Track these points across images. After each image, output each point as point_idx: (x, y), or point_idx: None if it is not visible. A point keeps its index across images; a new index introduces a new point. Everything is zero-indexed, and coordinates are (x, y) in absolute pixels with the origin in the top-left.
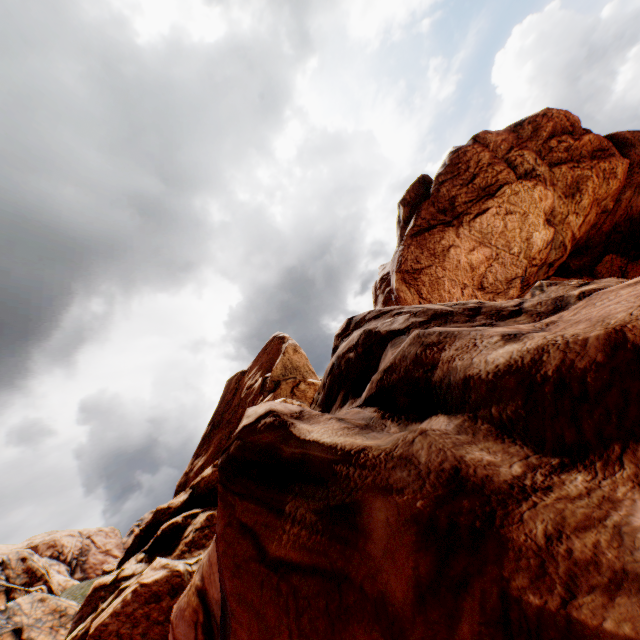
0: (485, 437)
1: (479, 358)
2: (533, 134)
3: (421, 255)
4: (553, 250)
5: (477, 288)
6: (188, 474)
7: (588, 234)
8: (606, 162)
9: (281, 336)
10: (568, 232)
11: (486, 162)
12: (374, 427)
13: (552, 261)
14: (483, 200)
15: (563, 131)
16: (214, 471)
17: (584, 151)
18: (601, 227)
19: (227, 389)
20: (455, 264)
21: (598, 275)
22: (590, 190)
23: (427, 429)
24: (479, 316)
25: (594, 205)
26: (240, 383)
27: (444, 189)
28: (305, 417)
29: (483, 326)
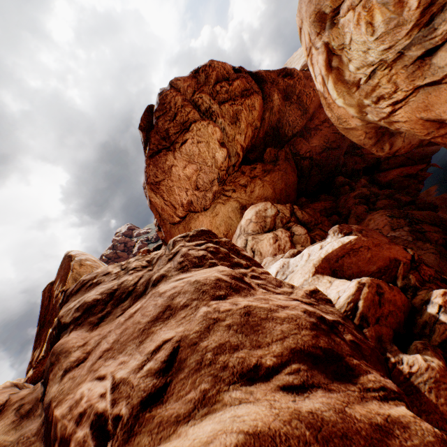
0: (40, 438)
1: (51, 389)
2: (206, 80)
3: (157, 172)
4: (233, 157)
5: (195, 189)
6: (32, 363)
7: (252, 142)
8: (249, 99)
9: (70, 255)
10: (238, 146)
11: (180, 104)
12: (32, 411)
13: (234, 163)
14: (183, 133)
15: (223, 77)
16: (35, 371)
17: (237, 92)
18: (259, 135)
19: (44, 298)
20: (178, 177)
21: (265, 161)
22: (244, 119)
23: (21, 438)
24: (111, 302)
25: (249, 126)
26: (52, 292)
27: (160, 123)
28: (5, 409)
29: (104, 316)
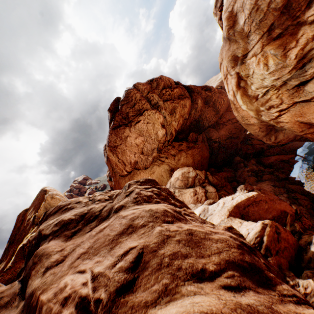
0: None
1: (33, 282)
2: (157, 86)
3: (117, 139)
4: (168, 135)
5: (141, 153)
6: None
7: (181, 127)
8: (183, 101)
9: (45, 189)
10: (173, 128)
11: (139, 98)
12: (10, 303)
13: (169, 139)
14: (138, 116)
15: (168, 86)
16: (0, 279)
17: (175, 95)
18: (186, 123)
19: (17, 220)
20: (130, 144)
21: (189, 140)
22: (178, 112)
23: None
24: (82, 221)
25: (181, 117)
26: (25, 216)
27: (124, 108)
28: None
29: (76, 231)
